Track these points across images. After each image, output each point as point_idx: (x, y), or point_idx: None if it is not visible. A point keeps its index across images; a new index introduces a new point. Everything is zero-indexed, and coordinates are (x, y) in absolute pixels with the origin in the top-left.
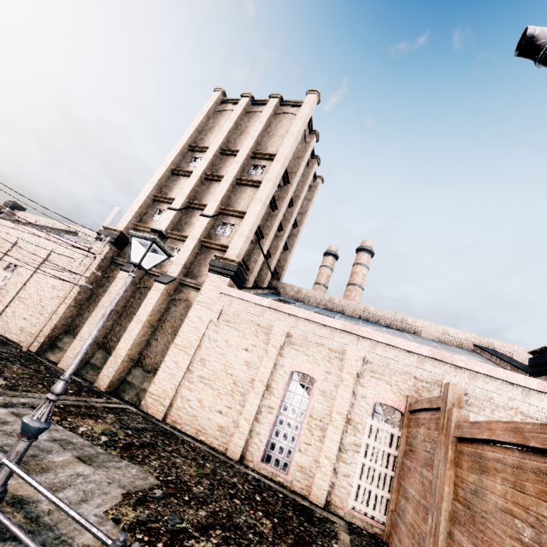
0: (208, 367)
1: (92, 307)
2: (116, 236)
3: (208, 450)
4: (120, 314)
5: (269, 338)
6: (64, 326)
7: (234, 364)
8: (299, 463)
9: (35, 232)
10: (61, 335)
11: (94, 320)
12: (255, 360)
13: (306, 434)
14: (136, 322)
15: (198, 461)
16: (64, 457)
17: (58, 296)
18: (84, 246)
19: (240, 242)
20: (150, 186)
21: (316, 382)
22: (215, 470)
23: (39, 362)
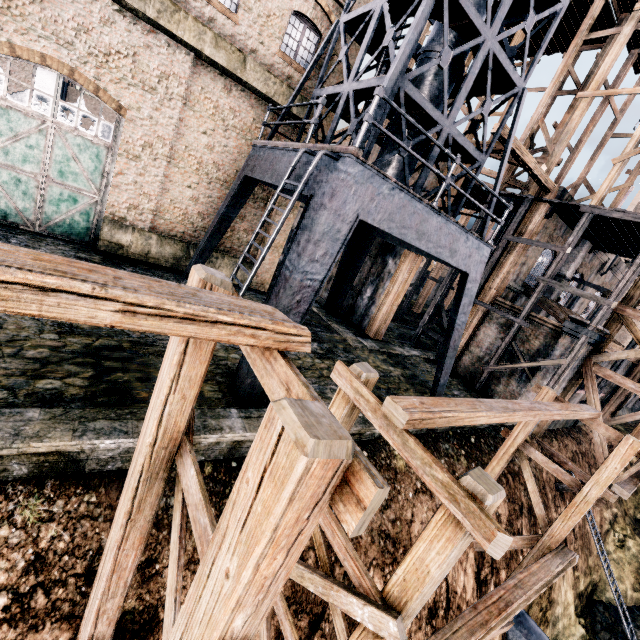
0: None
1: None
2: None
3: None
4: None
5: None
6: None
7: None
8: None
9: None
10: None
11: None
12: None
13: None
14: None
15: None
16: None
17: None
18: None
19: None
20: None
21: None
22: None
23: None
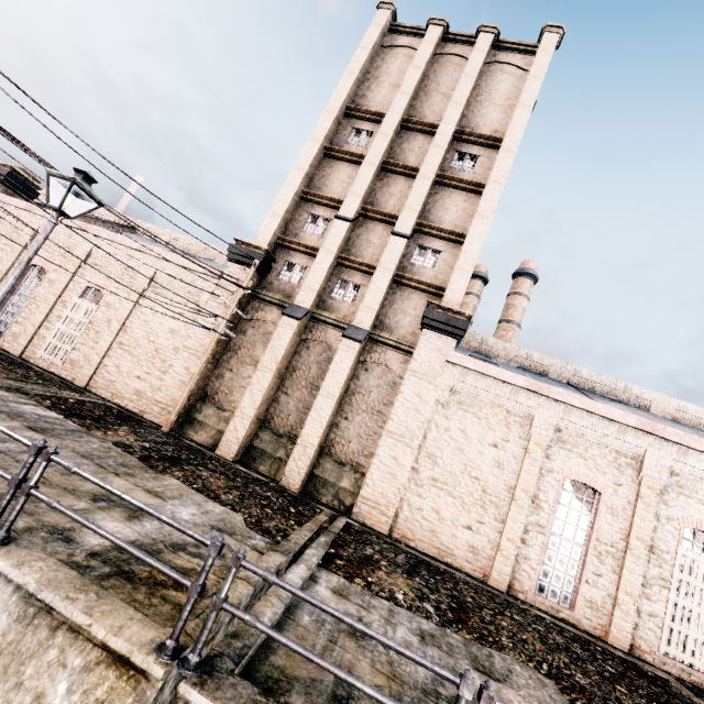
0: (442, 467)
1: (235, 364)
2: (262, 257)
3: (476, 583)
4: (282, 378)
5: (529, 431)
6: (200, 390)
7: (480, 465)
8: (588, 598)
9: (120, 240)
10: (198, 404)
11: (257, 390)
12: (509, 461)
13: (593, 562)
14: (325, 397)
15: (508, 615)
16: (475, 678)
17: (185, 346)
18: (227, 275)
19: (463, 283)
20: (298, 176)
21: (602, 496)
22: (531, 626)
23: (201, 453)
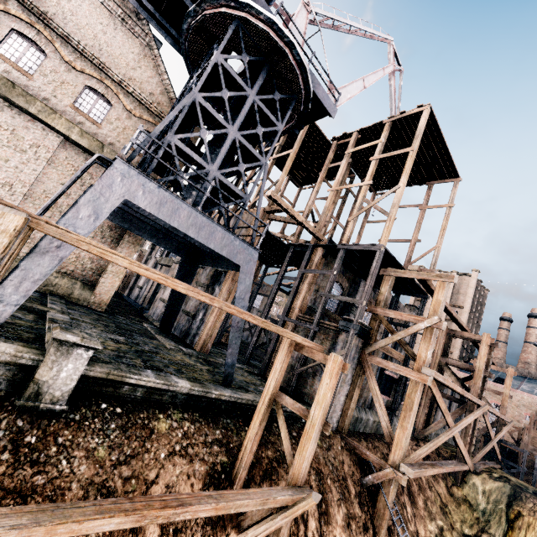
0: None
1: None
2: None
3: None
4: None
5: None
6: None
7: None
8: None
9: None
10: None
11: None
12: None
13: None
14: None
15: None
16: None
17: None
18: None
19: (457, 351)
20: None
21: None
22: None
23: None
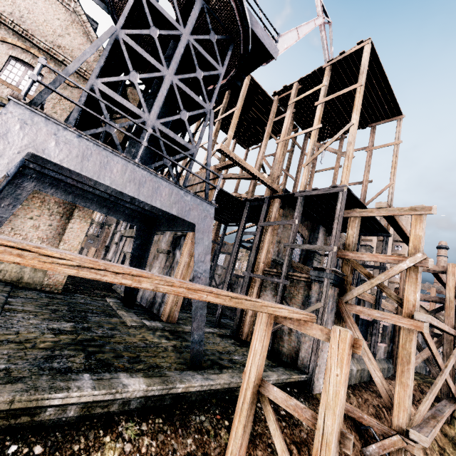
0: None
1: None
2: None
3: None
4: None
5: None
6: None
7: None
8: None
9: None
10: None
11: None
12: None
13: None
14: None
15: None
16: None
17: None
18: None
19: None
20: None
21: None
22: None
23: None
